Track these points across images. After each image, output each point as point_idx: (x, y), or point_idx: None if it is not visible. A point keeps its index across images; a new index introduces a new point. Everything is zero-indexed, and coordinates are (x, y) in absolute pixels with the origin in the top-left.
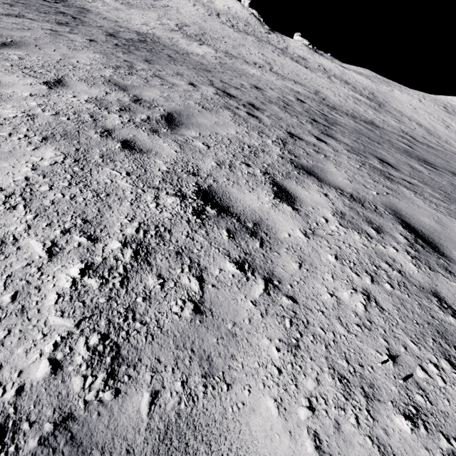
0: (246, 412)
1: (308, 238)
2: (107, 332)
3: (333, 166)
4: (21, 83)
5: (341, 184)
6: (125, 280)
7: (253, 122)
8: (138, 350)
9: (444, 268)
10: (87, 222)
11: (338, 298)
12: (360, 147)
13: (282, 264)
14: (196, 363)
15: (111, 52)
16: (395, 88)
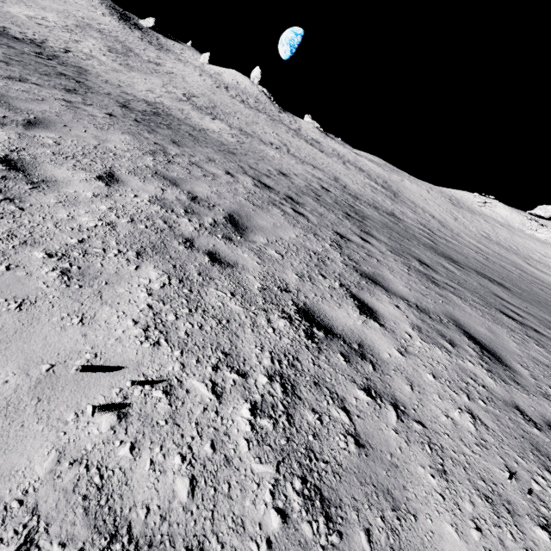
0: (438, 540)
1: (404, 357)
2: (303, 475)
3: (388, 272)
4: (76, 178)
5: (404, 293)
6: (290, 418)
7: (303, 221)
8: (335, 490)
9: (512, 379)
10: (228, 355)
11: (452, 419)
12: (398, 246)
13: (398, 388)
14: (382, 497)
15: (137, 131)
16: (404, 178)
